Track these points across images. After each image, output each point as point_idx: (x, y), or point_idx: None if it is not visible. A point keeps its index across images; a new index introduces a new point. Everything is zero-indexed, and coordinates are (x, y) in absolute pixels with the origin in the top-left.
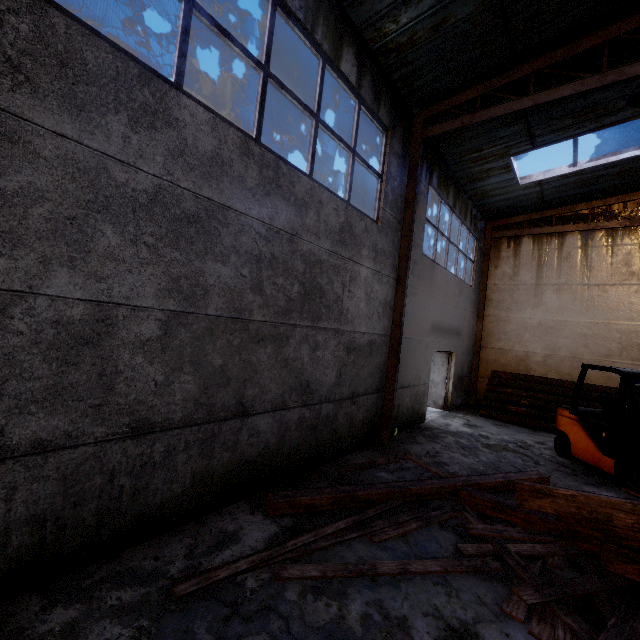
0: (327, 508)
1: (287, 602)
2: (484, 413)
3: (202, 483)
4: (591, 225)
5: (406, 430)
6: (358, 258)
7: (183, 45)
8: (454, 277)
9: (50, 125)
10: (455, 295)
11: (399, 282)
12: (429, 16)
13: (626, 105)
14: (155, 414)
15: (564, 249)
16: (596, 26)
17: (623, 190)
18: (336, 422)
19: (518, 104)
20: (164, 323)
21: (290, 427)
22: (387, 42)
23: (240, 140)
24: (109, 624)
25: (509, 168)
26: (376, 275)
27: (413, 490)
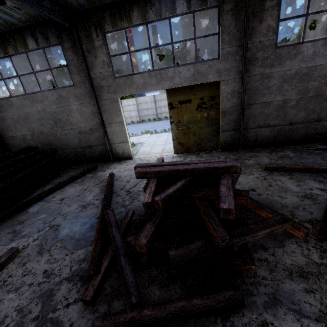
0: None
1: (324, 154)
2: None
3: (305, 136)
4: None
5: None
6: None
7: (304, 29)
8: None
9: (276, 71)
10: None
11: None
12: None
13: None
14: (294, 120)
15: None
16: None
17: None
18: None
19: None
20: (297, 101)
21: None
22: None
23: (322, 42)
24: (287, 151)
25: None
26: None
27: None
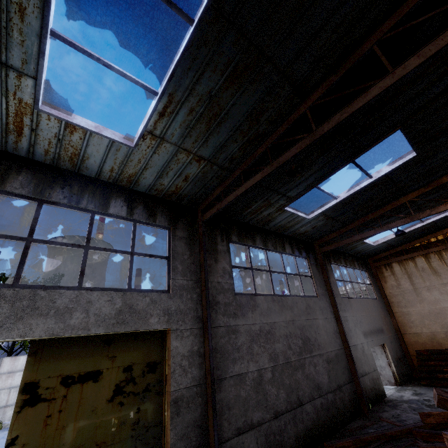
0: (351, 447)
1: None
2: (424, 383)
3: (298, 439)
4: (425, 251)
5: (376, 404)
6: (316, 316)
7: (254, 281)
8: (363, 299)
9: (241, 323)
10: (368, 309)
11: (337, 318)
12: (310, 227)
13: (401, 218)
14: (278, 408)
15: (418, 266)
16: (370, 212)
17: (430, 232)
18: (336, 403)
19: (355, 238)
20: (272, 371)
21: (318, 409)
22: (297, 234)
23: (271, 298)
24: None
25: (365, 242)
26: (325, 320)
27: (388, 433)
